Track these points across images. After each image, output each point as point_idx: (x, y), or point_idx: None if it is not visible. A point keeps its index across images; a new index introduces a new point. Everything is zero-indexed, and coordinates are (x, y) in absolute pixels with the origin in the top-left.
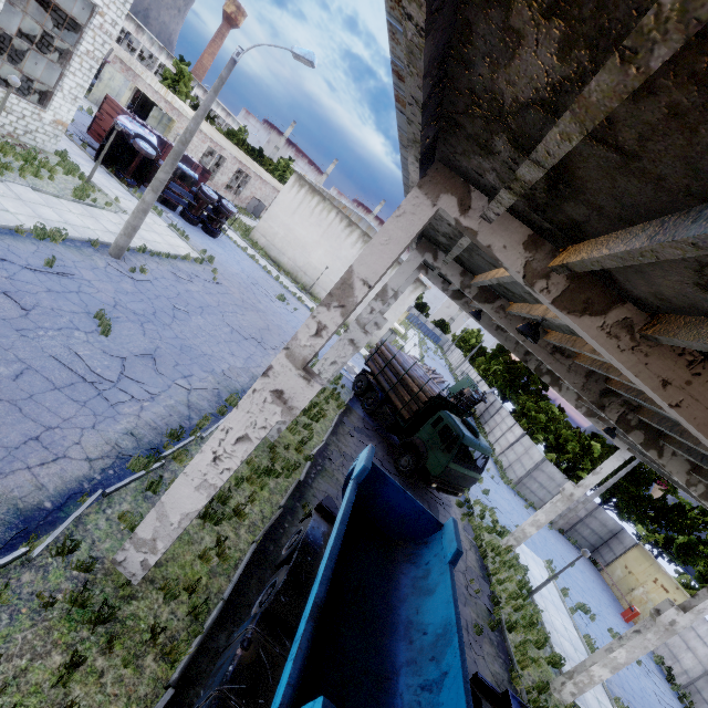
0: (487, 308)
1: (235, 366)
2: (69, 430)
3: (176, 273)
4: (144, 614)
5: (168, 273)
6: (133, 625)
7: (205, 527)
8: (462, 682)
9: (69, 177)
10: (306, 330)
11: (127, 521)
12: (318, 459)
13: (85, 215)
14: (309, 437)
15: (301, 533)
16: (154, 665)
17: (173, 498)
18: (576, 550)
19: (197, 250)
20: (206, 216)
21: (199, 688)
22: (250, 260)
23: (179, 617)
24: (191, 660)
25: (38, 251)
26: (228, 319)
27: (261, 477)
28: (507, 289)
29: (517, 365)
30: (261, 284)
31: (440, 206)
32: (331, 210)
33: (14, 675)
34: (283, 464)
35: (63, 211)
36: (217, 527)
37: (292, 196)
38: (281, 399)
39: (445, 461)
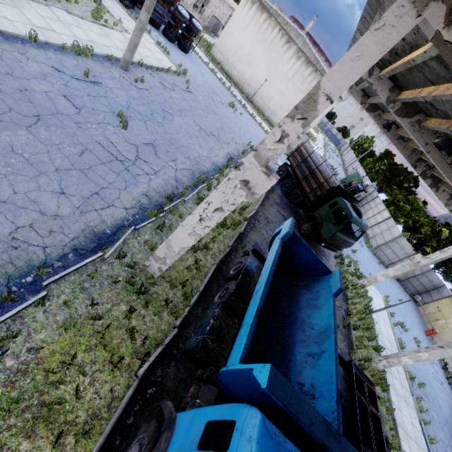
0: (404, 121)
1: (202, 155)
2: (113, 190)
3: (163, 83)
4: (161, 293)
5: (158, 83)
6: (156, 297)
7: (188, 252)
8: (334, 358)
9: (87, 0)
10: (272, 137)
11: (148, 245)
12: (251, 220)
13: (102, 34)
14: (246, 206)
15: (242, 264)
16: (167, 317)
17: (175, 238)
18: (405, 292)
19: (175, 64)
20: (180, 34)
21: (189, 330)
22: (210, 73)
23: (178, 297)
24: (185, 317)
25: (78, 64)
26: (197, 120)
27: (218, 228)
28: (432, 105)
29: (398, 167)
30: (218, 93)
31: (425, 16)
32: (274, 27)
33: (106, 311)
34: (231, 221)
35: (88, 31)
36: (195, 253)
37: (245, 13)
38: (247, 187)
39: (334, 231)
